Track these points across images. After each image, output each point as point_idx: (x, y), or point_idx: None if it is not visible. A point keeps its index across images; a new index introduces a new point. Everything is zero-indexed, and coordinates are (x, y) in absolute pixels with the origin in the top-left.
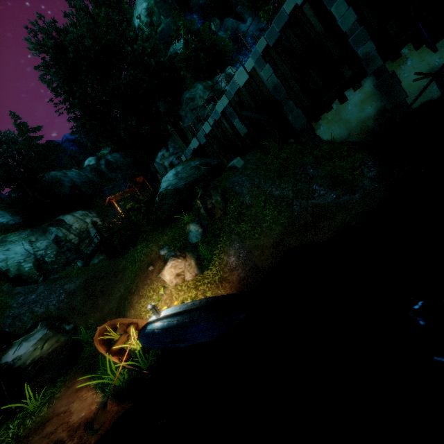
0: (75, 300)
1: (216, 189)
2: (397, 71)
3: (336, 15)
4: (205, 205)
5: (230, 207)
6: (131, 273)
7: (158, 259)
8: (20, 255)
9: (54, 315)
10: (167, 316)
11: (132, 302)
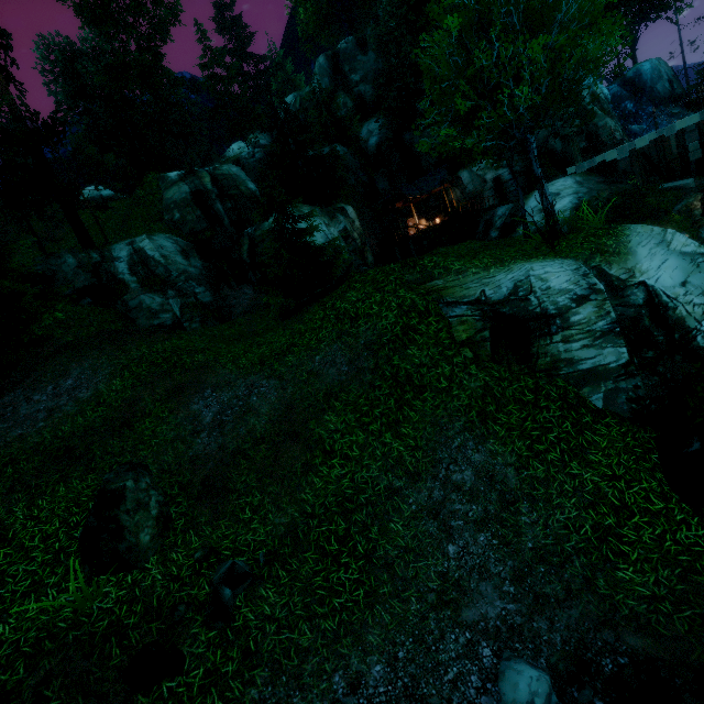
0: None
1: None
2: None
3: None
4: (703, 207)
5: None
6: None
7: None
8: (320, 237)
9: None
10: None
11: None
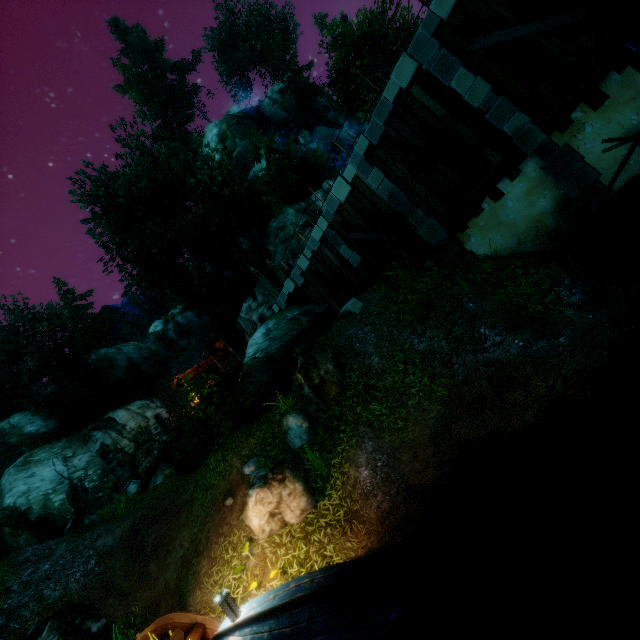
0: (113, 567)
1: (324, 353)
2: (573, 143)
3: (460, 90)
4: (310, 379)
5: (350, 377)
6: (201, 510)
7: (241, 483)
8: (48, 482)
9: (76, 601)
10: (251, 618)
11: (198, 574)
